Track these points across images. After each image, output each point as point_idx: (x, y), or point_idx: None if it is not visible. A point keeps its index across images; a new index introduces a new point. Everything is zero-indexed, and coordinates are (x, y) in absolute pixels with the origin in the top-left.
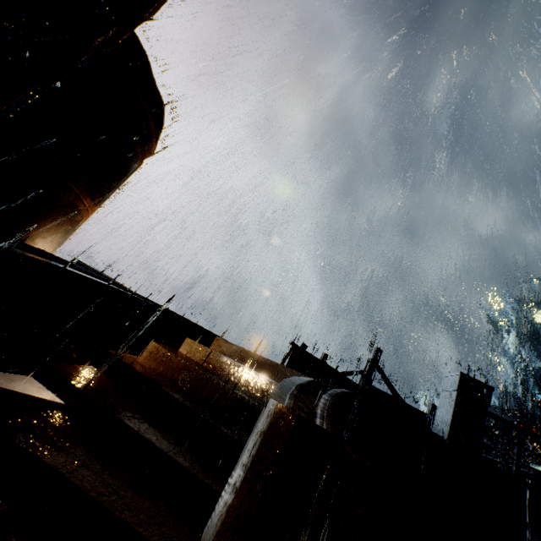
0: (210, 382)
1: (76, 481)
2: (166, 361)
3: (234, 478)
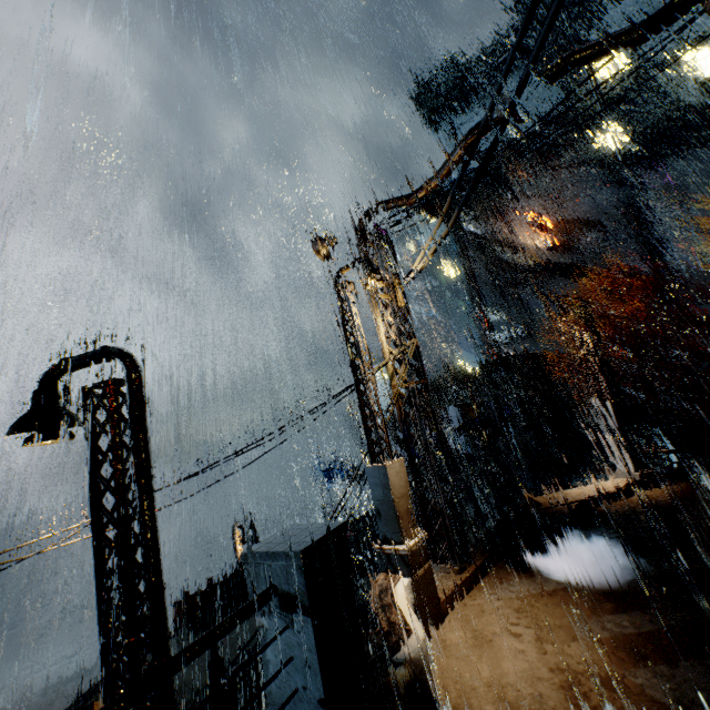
0: None
1: None
2: None
3: None
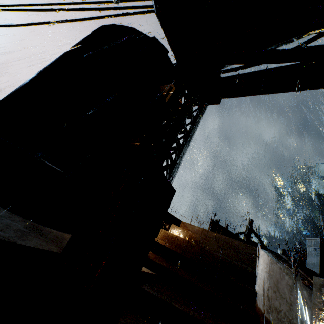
0: (207, 253)
1: (199, 319)
2: (175, 241)
3: (316, 316)
